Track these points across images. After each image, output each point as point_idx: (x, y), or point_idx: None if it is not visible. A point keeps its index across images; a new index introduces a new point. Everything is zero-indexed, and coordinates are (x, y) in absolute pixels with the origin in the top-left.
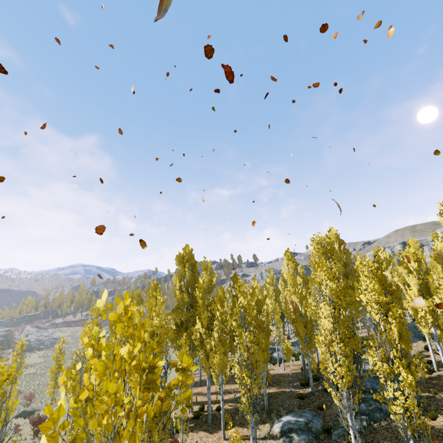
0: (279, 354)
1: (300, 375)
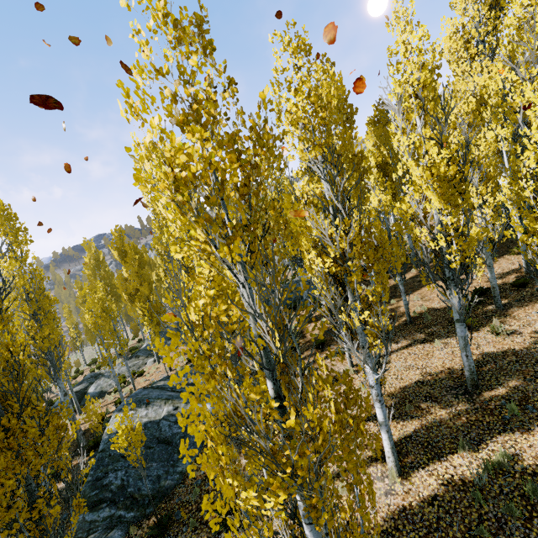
0: (100, 385)
1: (88, 435)
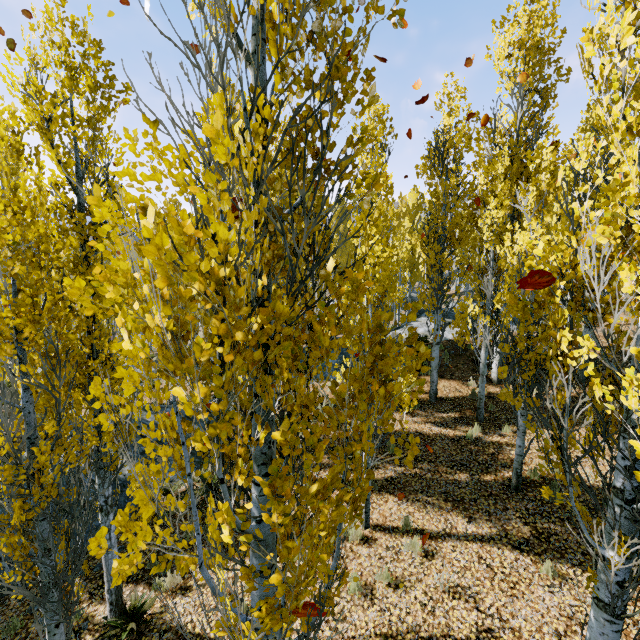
0: None
1: None
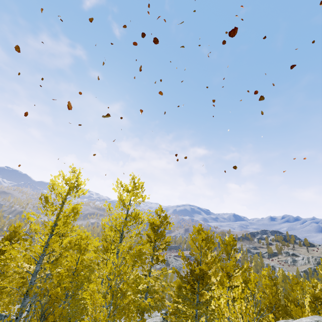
0: None
1: None
